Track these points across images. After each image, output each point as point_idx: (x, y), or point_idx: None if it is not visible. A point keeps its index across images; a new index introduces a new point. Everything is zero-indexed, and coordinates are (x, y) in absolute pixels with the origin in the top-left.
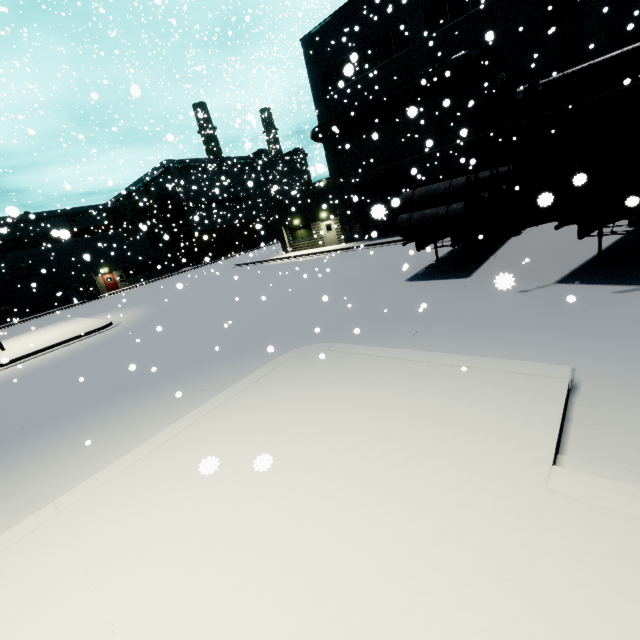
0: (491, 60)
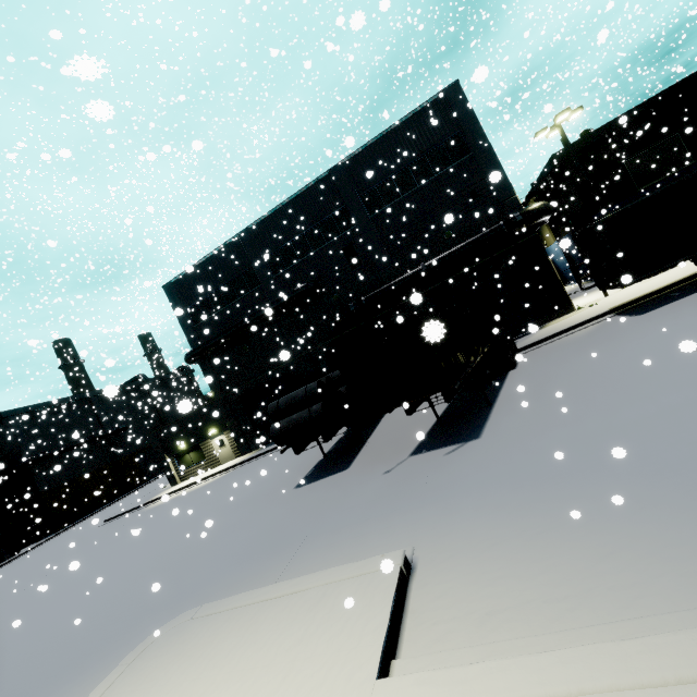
0: (325, 287)
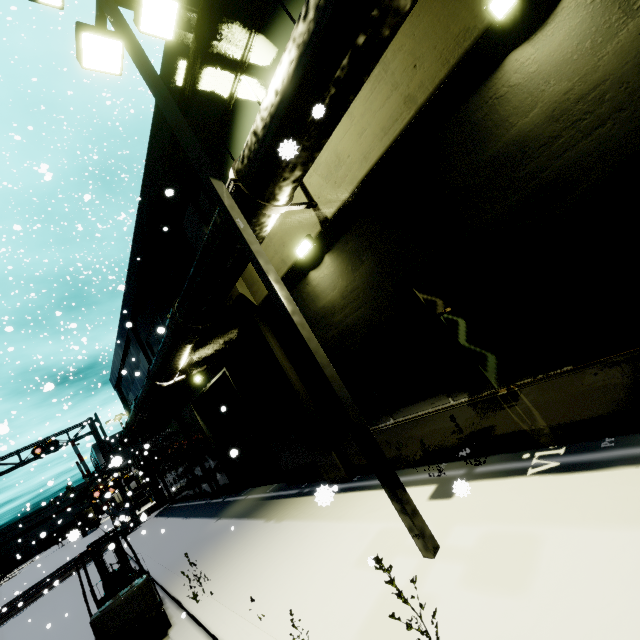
0: None
